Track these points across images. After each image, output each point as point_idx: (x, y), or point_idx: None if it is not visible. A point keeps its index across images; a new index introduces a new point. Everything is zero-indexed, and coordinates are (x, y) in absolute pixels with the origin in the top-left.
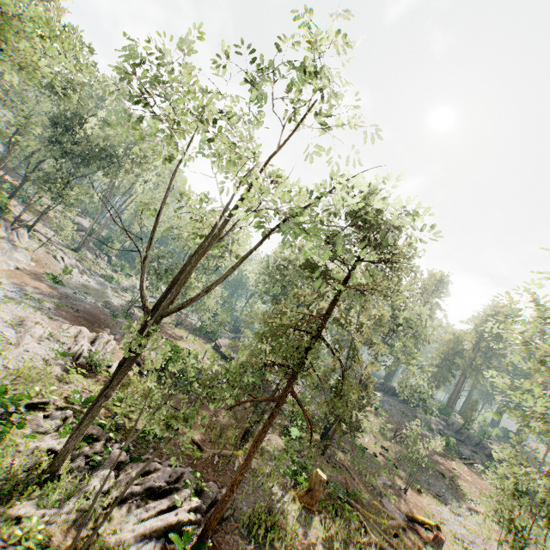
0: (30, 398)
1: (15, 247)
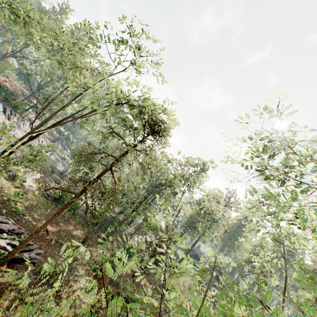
0: None
1: (19, 127)
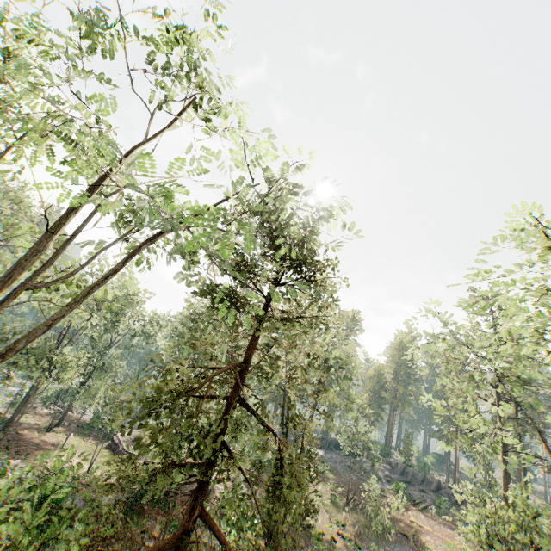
0: None
1: None
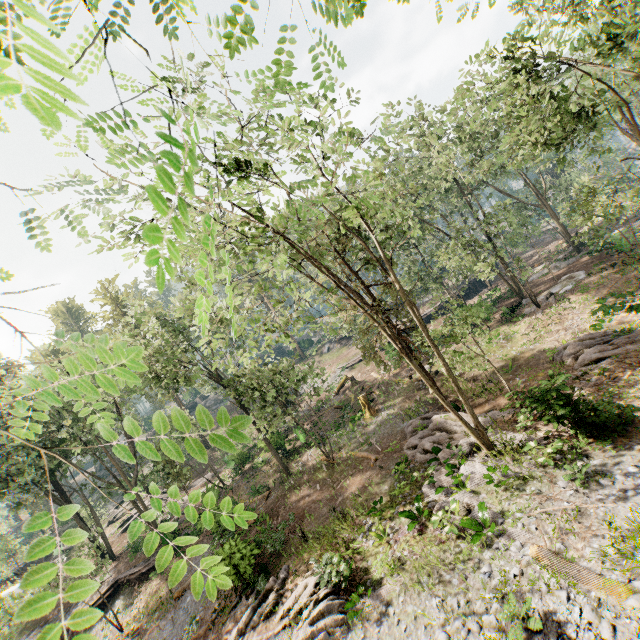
0: (461, 521)
1: None
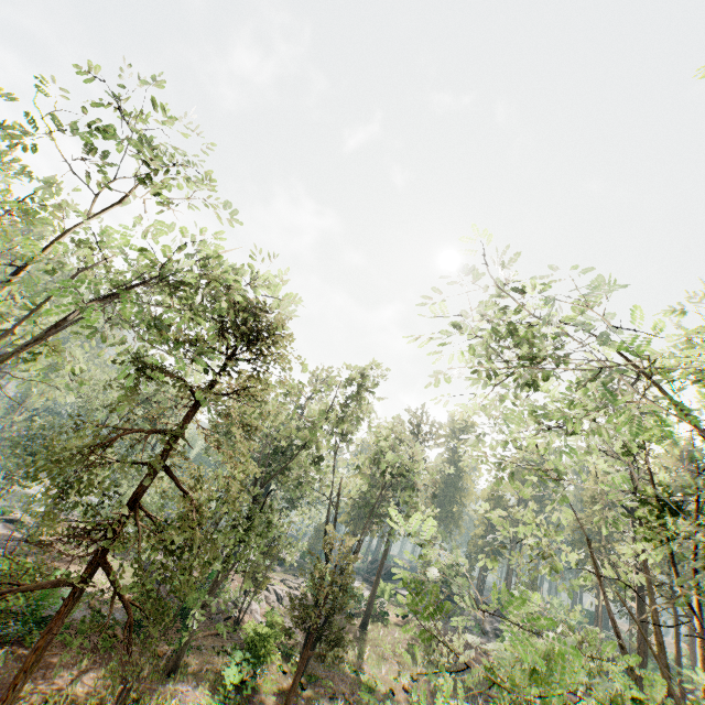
0: None
1: None
